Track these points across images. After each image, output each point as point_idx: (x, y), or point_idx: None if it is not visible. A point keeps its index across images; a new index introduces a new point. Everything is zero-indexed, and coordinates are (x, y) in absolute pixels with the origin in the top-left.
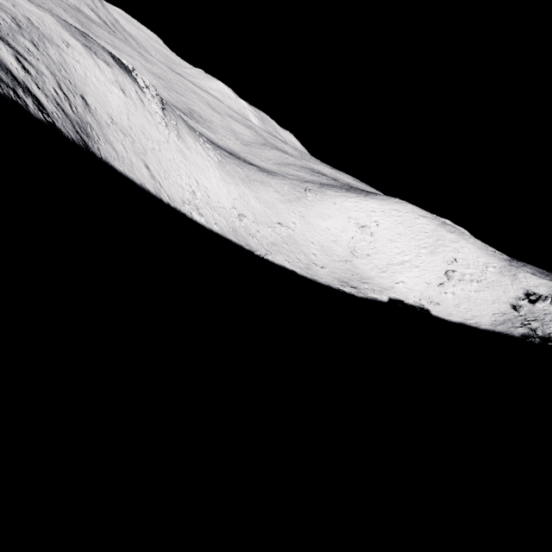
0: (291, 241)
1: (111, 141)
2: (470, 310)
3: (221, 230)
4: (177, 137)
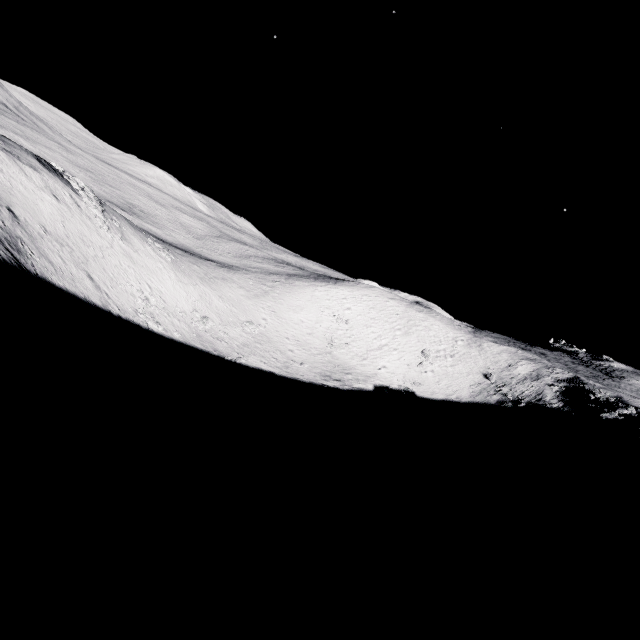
0: (264, 340)
1: (46, 253)
2: (450, 386)
3: (183, 338)
4: (122, 240)
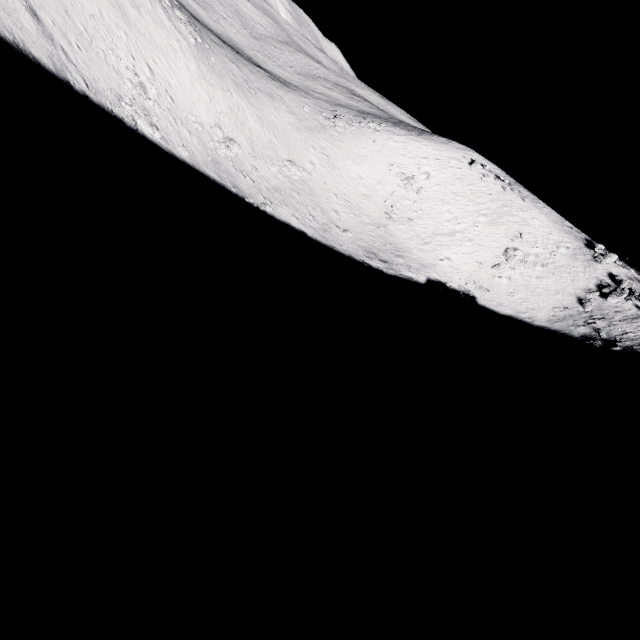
0: (304, 190)
1: None
2: (526, 301)
3: (191, 158)
4: None
